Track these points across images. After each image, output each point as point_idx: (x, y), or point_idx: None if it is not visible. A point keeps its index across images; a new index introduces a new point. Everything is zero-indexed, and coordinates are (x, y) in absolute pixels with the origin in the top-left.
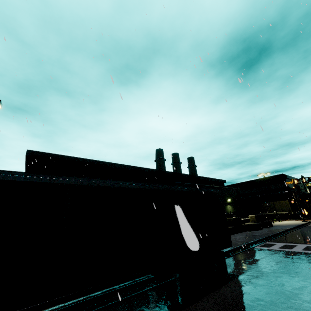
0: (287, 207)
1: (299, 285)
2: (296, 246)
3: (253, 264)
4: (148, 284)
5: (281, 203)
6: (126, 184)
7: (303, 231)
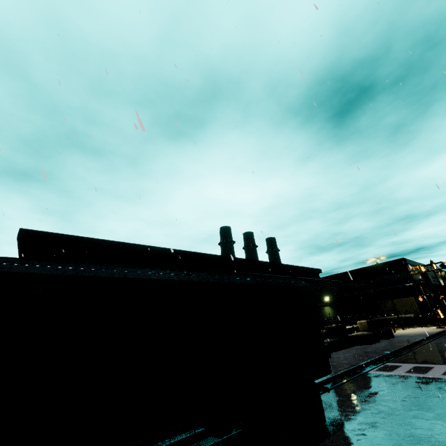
0: (414, 308)
1: (444, 439)
2: (433, 369)
3: (367, 402)
4: (194, 444)
5: (403, 302)
6: (148, 273)
7: (440, 344)
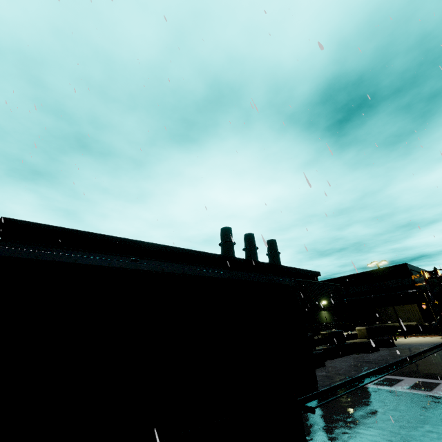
0: (416, 315)
1: None
2: (439, 385)
3: (361, 425)
4: None
5: (406, 309)
6: (75, 256)
7: None
